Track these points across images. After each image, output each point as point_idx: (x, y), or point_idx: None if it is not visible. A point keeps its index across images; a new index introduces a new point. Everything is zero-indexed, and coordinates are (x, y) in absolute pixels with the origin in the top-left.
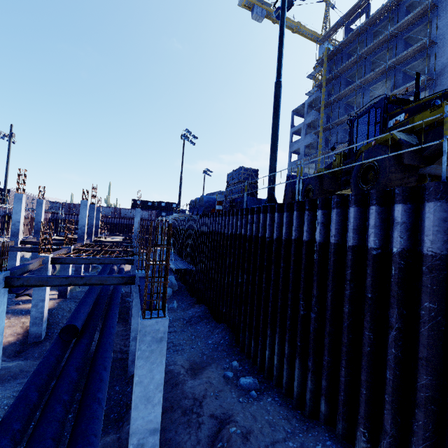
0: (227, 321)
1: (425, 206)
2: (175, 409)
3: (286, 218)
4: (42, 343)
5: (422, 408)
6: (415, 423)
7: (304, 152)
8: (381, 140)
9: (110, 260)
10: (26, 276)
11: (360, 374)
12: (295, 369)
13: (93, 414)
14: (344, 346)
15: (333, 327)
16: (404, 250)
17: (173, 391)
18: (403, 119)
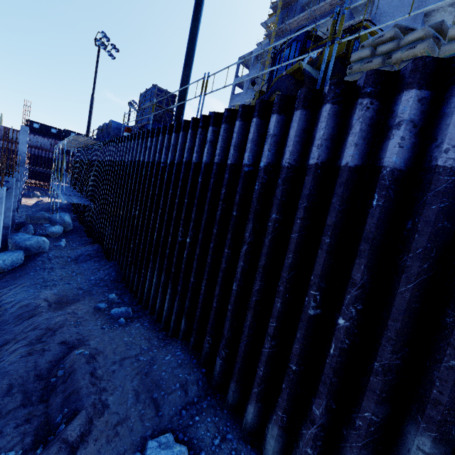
0: (118, 258)
1: (294, 115)
2: (19, 340)
3: (182, 138)
4: None
5: (252, 310)
6: (245, 324)
7: None
8: (291, 70)
9: None
10: None
11: (215, 290)
12: (167, 295)
13: None
14: (208, 266)
15: (203, 250)
16: (270, 164)
17: (24, 324)
18: (316, 56)
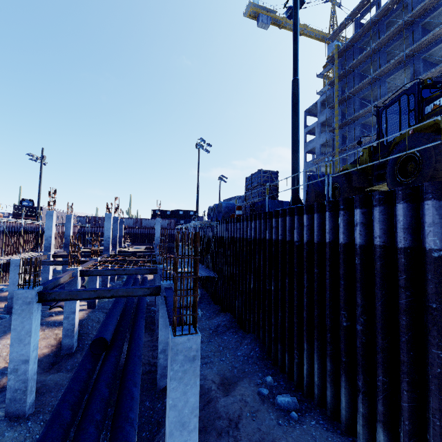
0: (256, 331)
1: None
2: (209, 430)
3: (317, 219)
4: (74, 355)
5: None
6: None
7: (320, 151)
8: (421, 127)
9: (134, 271)
10: (58, 290)
11: (430, 400)
12: (341, 388)
13: (126, 436)
14: (404, 365)
15: (386, 342)
16: None
17: (206, 410)
18: None
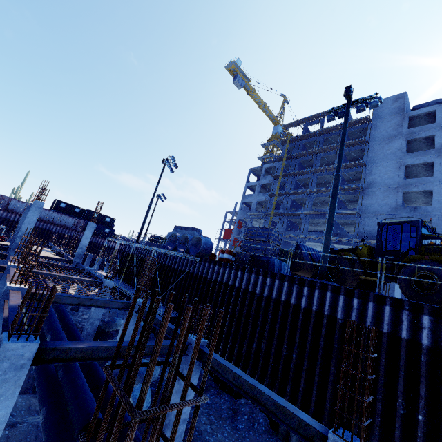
0: None
1: None
2: None
3: (372, 308)
4: None
5: None
6: None
7: (256, 207)
8: (436, 258)
9: (104, 302)
10: (66, 342)
11: None
12: None
13: None
14: None
15: None
16: None
17: None
18: (439, 244)
